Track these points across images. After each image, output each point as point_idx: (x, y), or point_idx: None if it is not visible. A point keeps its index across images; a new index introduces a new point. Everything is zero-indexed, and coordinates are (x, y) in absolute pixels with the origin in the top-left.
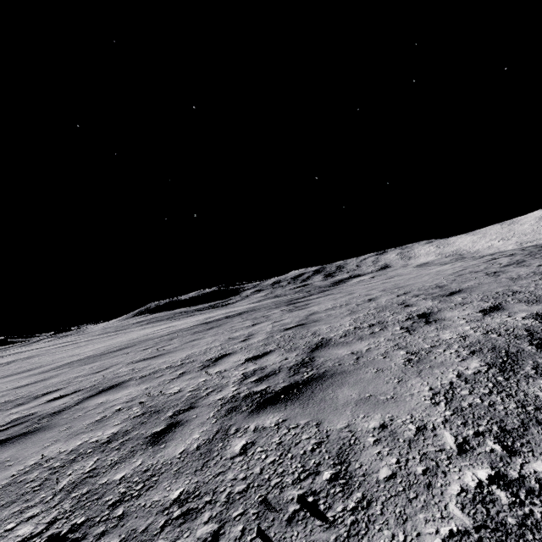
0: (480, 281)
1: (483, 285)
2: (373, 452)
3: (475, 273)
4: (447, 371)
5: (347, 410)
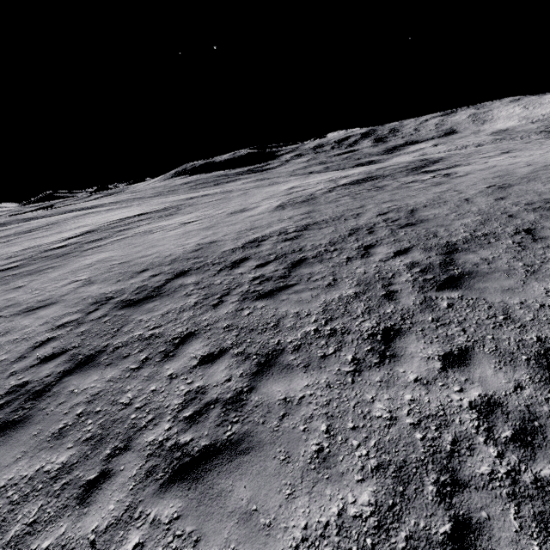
0: None
1: None
2: None
3: None
4: None
5: None
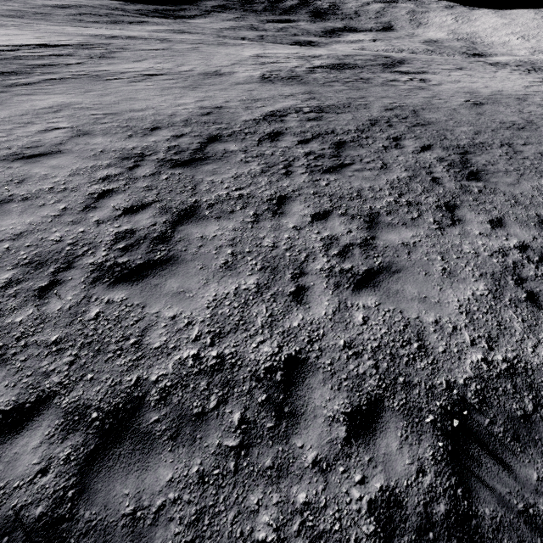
0: None
1: None
2: None
3: None
4: None
5: None
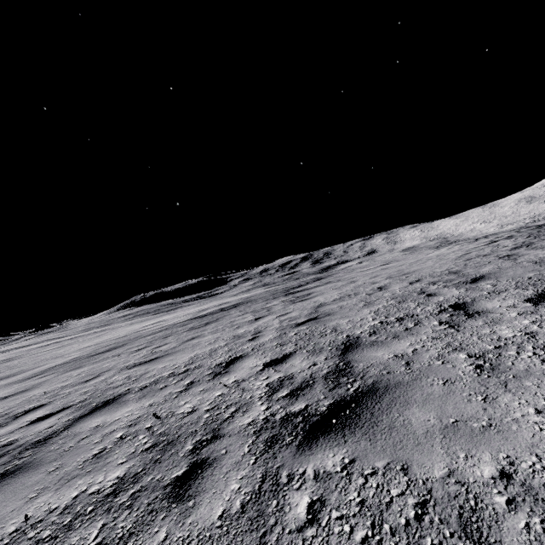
0: (498, 266)
1: (506, 270)
2: (518, 526)
3: (484, 256)
4: (543, 383)
5: (436, 445)
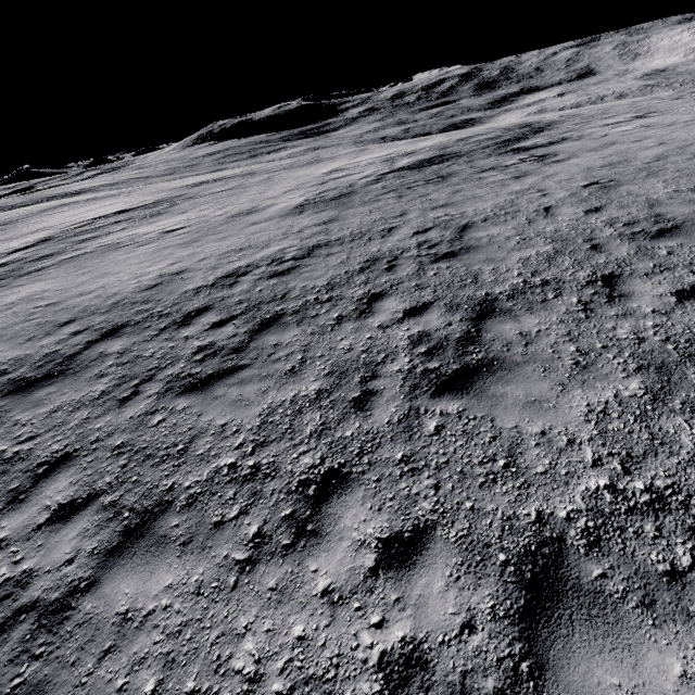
0: None
1: None
2: None
3: None
4: None
5: None
